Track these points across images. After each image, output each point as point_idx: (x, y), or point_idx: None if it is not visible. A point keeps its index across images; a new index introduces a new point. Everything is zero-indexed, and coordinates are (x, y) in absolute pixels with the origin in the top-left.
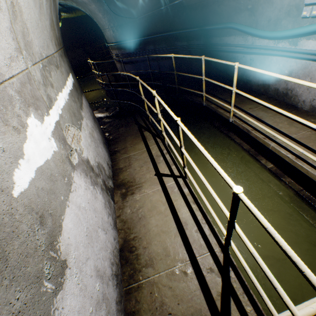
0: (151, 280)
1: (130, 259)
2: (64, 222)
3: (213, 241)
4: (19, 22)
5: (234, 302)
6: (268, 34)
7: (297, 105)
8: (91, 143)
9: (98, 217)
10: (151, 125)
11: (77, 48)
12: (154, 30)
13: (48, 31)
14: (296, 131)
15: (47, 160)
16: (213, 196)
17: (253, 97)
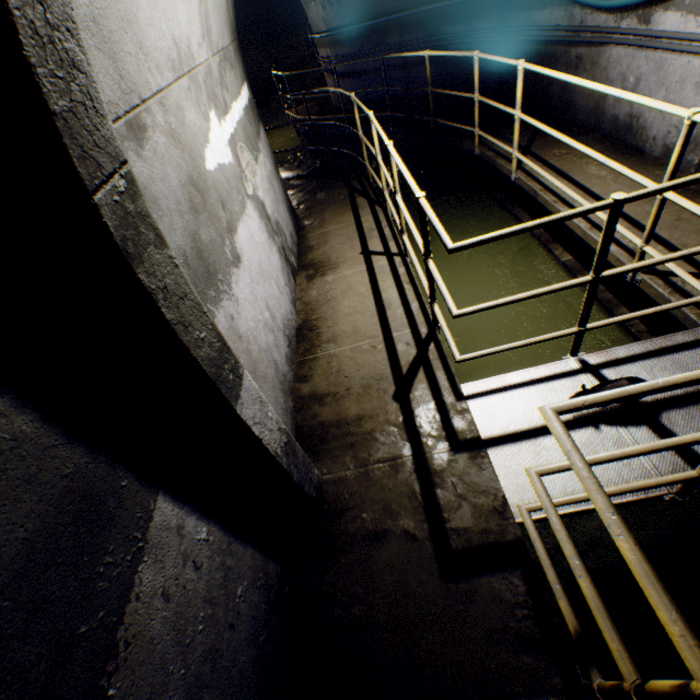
0: (331, 353)
1: (309, 337)
2: (239, 230)
3: (420, 320)
4: (204, 4)
5: (424, 369)
6: (603, 2)
7: (645, 149)
8: (269, 190)
9: (272, 270)
10: (371, 188)
11: (252, 49)
12: (402, 2)
13: (224, 13)
14: (617, 190)
15: (225, 164)
16: (417, 241)
17: (540, 124)
